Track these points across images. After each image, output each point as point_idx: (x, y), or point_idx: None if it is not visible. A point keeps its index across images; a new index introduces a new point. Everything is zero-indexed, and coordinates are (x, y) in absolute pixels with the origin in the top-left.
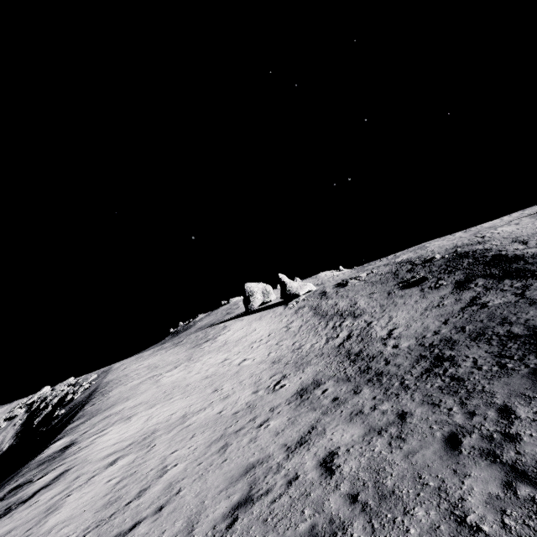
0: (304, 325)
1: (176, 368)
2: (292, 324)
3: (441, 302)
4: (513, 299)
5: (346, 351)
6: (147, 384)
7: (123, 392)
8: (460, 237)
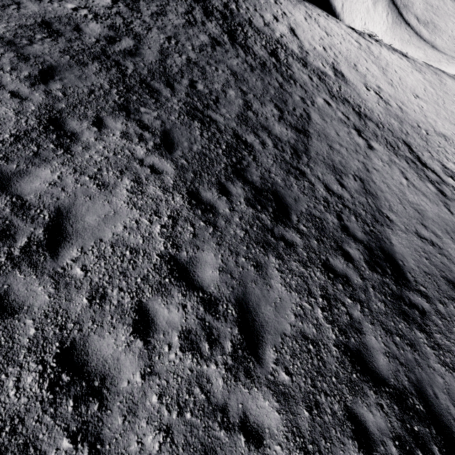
0: None
1: None
2: None
3: (364, 187)
4: (253, 100)
5: (377, 124)
6: None
7: None
8: None
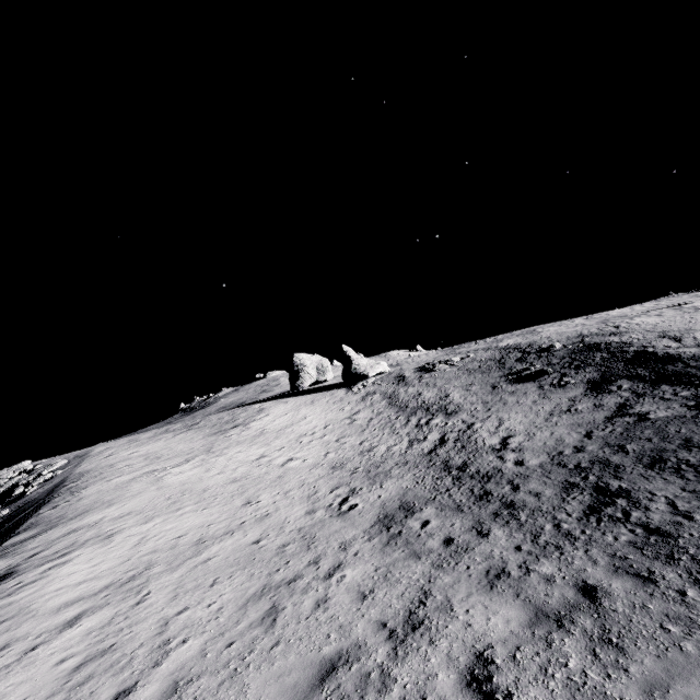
0: (376, 419)
1: (188, 463)
2: (358, 415)
3: (573, 406)
4: (686, 412)
5: (443, 463)
6: (142, 483)
7: (104, 491)
8: (583, 325)
